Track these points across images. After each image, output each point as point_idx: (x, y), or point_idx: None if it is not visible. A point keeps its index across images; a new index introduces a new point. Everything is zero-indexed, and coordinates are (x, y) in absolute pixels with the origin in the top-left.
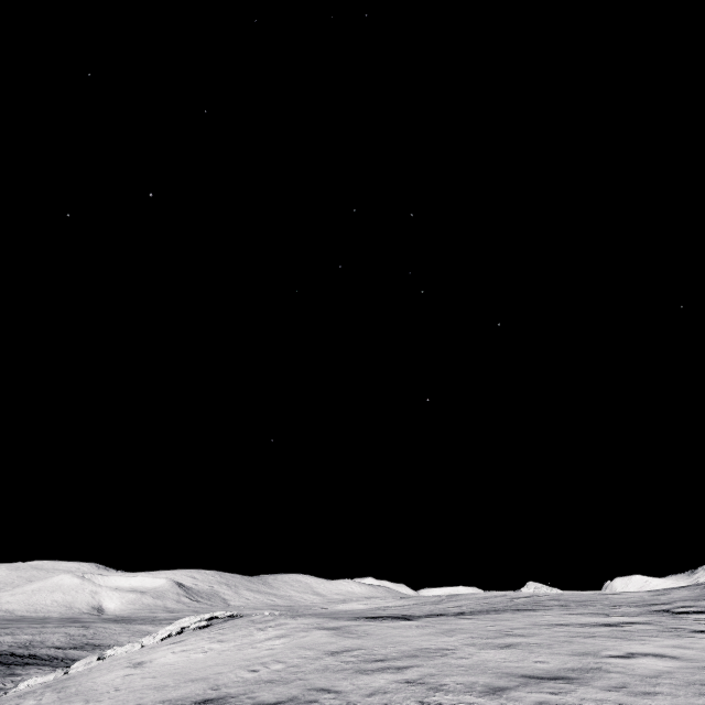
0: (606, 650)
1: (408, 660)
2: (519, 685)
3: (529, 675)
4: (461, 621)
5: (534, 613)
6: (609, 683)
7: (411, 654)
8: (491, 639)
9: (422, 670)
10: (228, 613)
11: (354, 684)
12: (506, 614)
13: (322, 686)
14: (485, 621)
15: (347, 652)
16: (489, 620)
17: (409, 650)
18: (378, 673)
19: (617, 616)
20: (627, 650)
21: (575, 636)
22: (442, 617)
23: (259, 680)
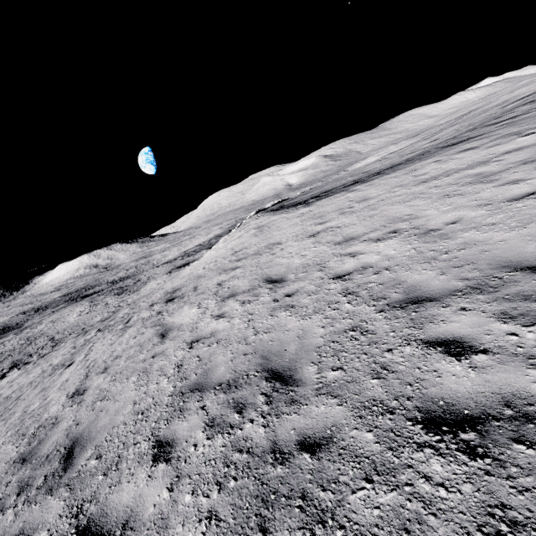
0: (379, 229)
1: (248, 259)
2: (245, 291)
3: (268, 277)
4: (339, 199)
5: (429, 160)
6: (292, 289)
7: (257, 252)
8: (319, 225)
9: (237, 272)
10: (275, 202)
11: (206, 284)
12: (396, 172)
13: (198, 285)
14: (357, 193)
15: (238, 252)
16: (364, 190)
17: (262, 247)
18: (223, 274)
19: (530, 134)
20: (401, 225)
21: (397, 202)
22: (336, 194)
23: (199, 276)
